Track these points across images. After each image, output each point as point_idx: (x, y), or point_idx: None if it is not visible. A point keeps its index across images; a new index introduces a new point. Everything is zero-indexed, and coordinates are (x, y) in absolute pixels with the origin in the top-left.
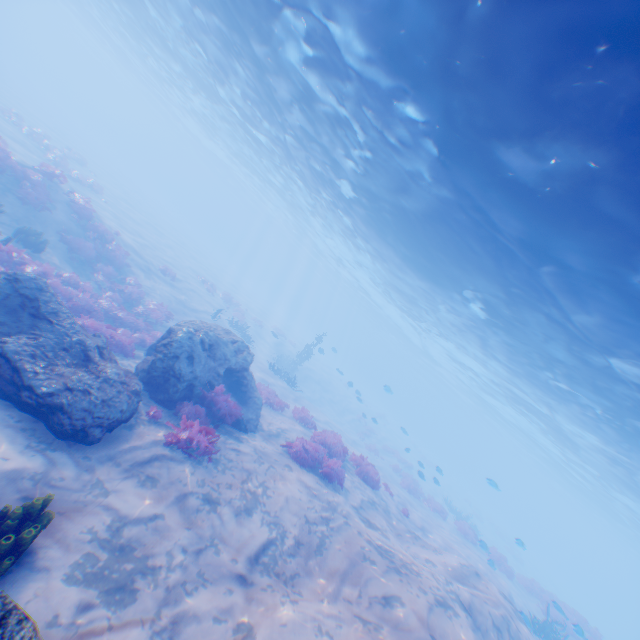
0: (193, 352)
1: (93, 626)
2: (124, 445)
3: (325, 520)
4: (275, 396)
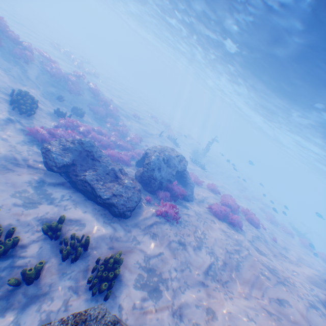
0: (160, 166)
1: (149, 309)
2: (139, 217)
3: (237, 251)
4: (196, 177)
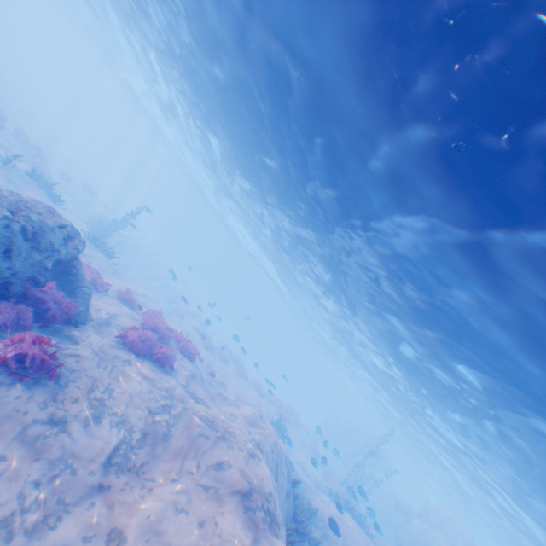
0: (12, 244)
1: None
2: None
3: (166, 407)
4: (99, 276)
